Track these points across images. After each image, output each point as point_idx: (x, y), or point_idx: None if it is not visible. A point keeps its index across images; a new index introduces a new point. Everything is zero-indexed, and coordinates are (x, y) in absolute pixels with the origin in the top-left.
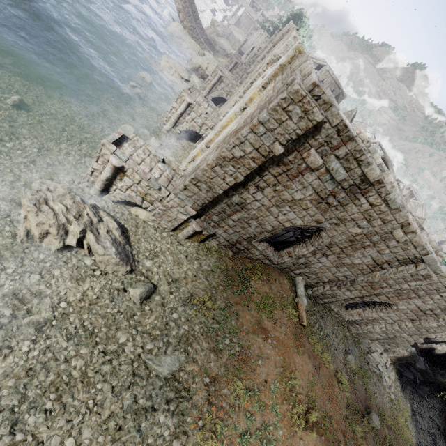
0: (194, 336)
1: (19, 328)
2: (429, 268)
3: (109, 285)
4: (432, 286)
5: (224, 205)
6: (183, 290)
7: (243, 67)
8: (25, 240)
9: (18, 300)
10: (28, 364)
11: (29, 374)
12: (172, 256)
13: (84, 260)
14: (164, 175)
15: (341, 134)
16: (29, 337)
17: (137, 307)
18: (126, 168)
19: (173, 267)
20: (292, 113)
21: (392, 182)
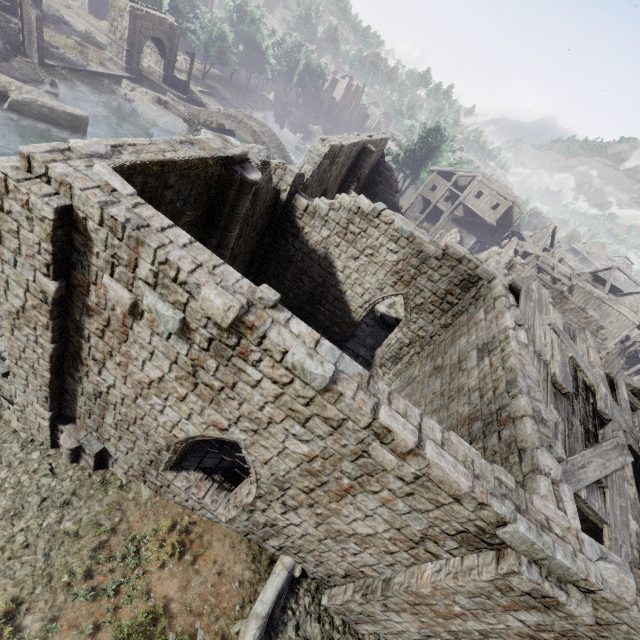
0: None
1: None
2: (540, 570)
3: None
4: (611, 633)
5: (83, 397)
6: None
7: None
8: None
9: None
10: None
11: None
12: (14, 499)
13: None
14: None
15: (120, 236)
16: None
17: None
18: None
19: None
20: (15, 214)
21: (507, 328)
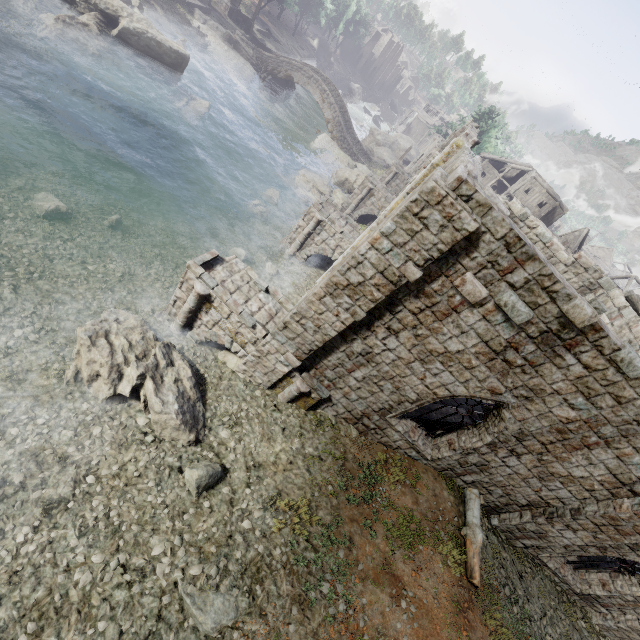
0: (269, 566)
1: (23, 505)
2: None
3: (160, 459)
4: None
5: (341, 354)
6: (268, 484)
7: (405, 177)
8: (72, 382)
9: (36, 463)
10: (17, 563)
11: (12, 581)
12: (262, 427)
13: (137, 418)
14: (265, 308)
15: (512, 250)
16: (32, 521)
17: (192, 500)
18: (213, 298)
19: (259, 444)
20: (428, 220)
21: None
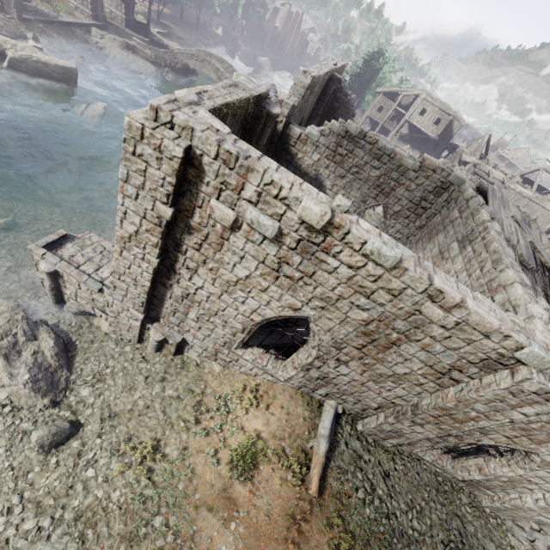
0: (106, 509)
1: None
2: (545, 377)
3: (15, 426)
4: None
5: (171, 300)
6: (120, 431)
7: None
8: None
9: None
10: None
11: None
12: (125, 379)
13: None
14: None
15: (231, 166)
16: None
17: (40, 459)
18: (61, 273)
19: (119, 396)
20: (145, 156)
21: (485, 222)
